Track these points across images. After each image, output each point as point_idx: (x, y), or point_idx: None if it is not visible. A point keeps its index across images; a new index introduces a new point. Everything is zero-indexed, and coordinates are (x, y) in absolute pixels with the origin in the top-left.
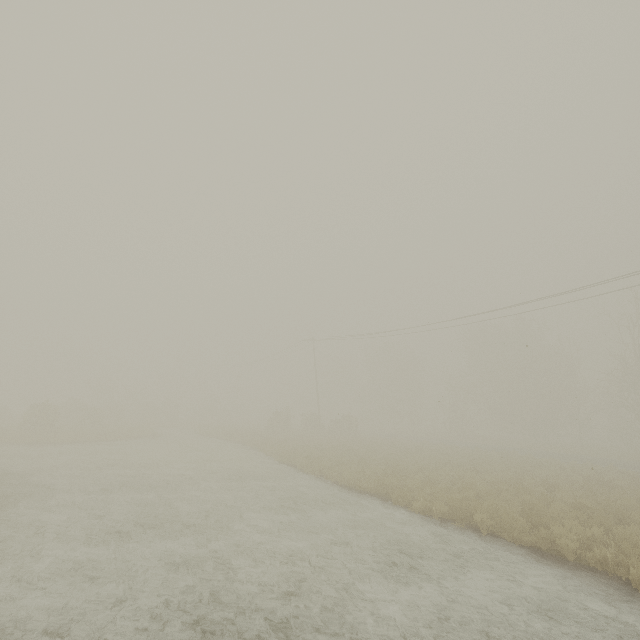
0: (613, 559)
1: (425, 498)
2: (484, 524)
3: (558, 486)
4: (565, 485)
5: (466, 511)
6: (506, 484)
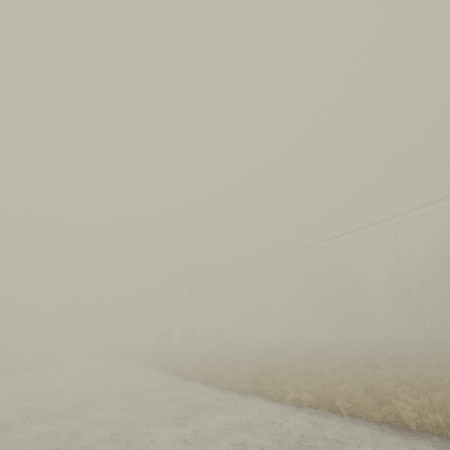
0: (444, 422)
1: (293, 391)
2: (344, 407)
3: (379, 366)
4: (381, 364)
5: (327, 398)
6: (346, 370)
